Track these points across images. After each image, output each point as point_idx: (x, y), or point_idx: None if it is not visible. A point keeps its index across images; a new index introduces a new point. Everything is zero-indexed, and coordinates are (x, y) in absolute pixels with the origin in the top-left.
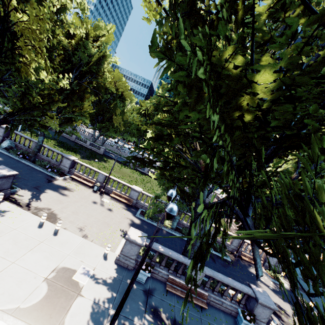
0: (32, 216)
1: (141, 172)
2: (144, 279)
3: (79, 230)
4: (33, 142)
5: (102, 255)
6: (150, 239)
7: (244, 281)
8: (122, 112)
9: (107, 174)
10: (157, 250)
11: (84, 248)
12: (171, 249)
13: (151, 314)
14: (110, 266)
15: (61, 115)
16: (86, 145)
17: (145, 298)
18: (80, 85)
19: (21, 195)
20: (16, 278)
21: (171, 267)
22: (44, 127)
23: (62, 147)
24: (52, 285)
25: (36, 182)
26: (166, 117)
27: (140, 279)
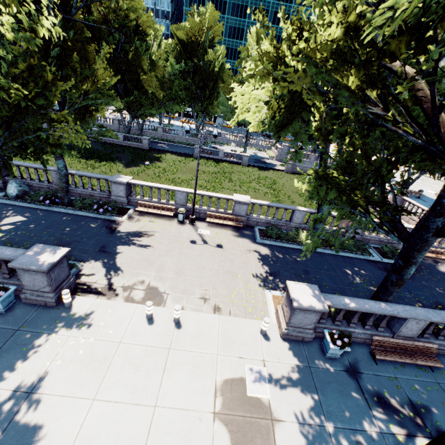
0: (128, 306)
1: (215, 160)
2: (339, 353)
3: (204, 302)
4: (51, 172)
5: (259, 333)
6: (298, 274)
7: (444, 292)
8: (151, 64)
9: (187, 189)
10: (347, 309)
11: (228, 332)
12: (332, 279)
13: (378, 408)
14: (280, 348)
15: (68, 108)
16: (119, 143)
17: (356, 383)
18: (72, 24)
19: (90, 273)
20: (176, 433)
21: (368, 322)
22: (58, 145)
23: (89, 157)
24: (229, 421)
25: (96, 240)
26: (334, 37)
27: (333, 354)
